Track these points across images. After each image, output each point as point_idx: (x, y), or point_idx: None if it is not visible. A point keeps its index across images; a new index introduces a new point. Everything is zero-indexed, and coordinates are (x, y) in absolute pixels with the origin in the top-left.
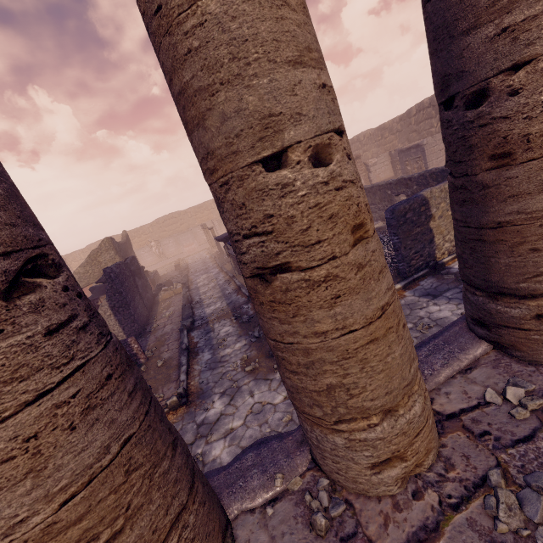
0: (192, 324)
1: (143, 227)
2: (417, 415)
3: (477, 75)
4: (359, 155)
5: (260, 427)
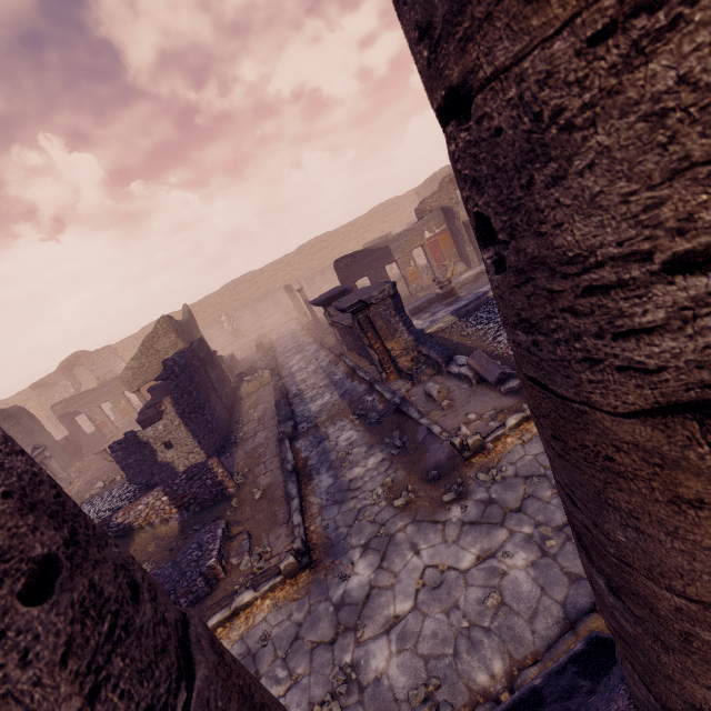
0: (294, 430)
1: (209, 298)
2: None
3: None
4: None
5: (446, 615)
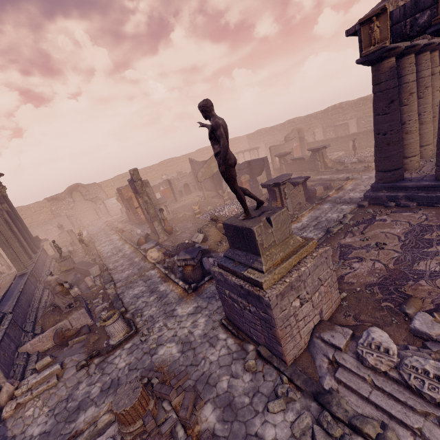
0: None
1: (154, 166)
2: None
3: None
4: (310, 127)
5: None
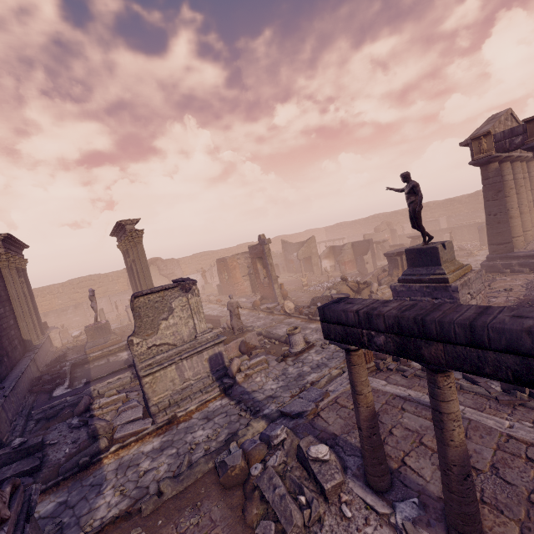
0: None
1: (232, 248)
2: None
3: (532, 199)
4: (399, 222)
5: None
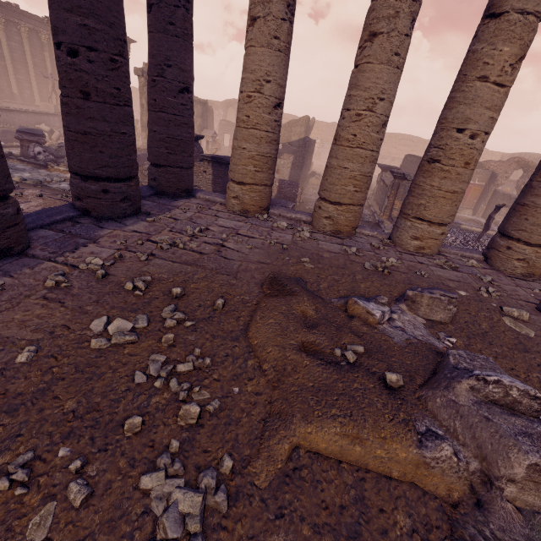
0: None
1: (320, 123)
2: (436, 232)
3: None
4: None
5: None
